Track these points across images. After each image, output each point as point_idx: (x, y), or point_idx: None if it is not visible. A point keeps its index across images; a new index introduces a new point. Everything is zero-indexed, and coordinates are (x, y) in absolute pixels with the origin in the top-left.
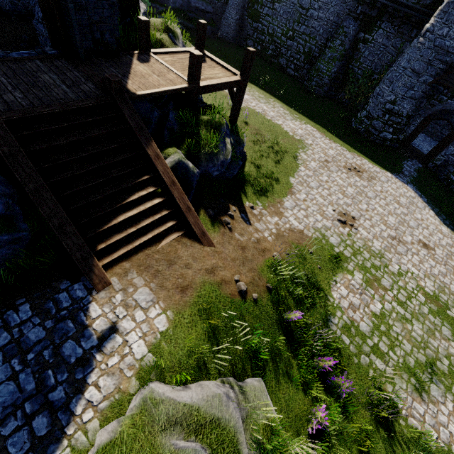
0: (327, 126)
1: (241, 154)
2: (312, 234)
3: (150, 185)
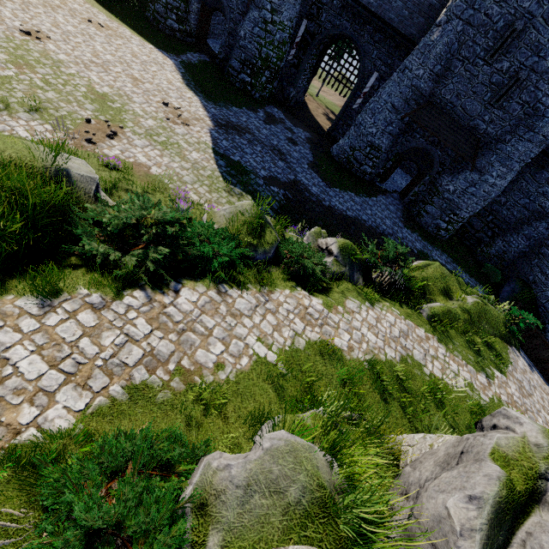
0: None
1: None
2: None
3: None
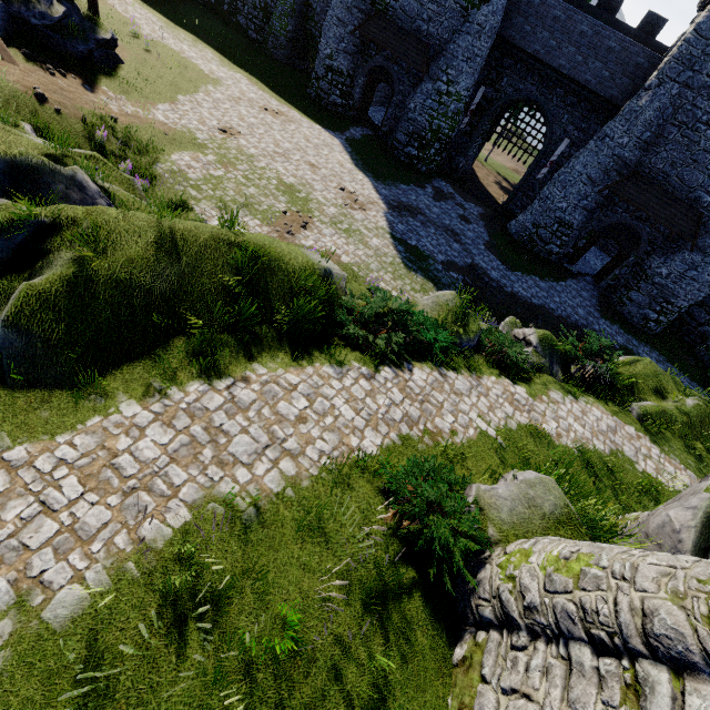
0: (266, 81)
1: (109, 54)
2: (178, 128)
3: None
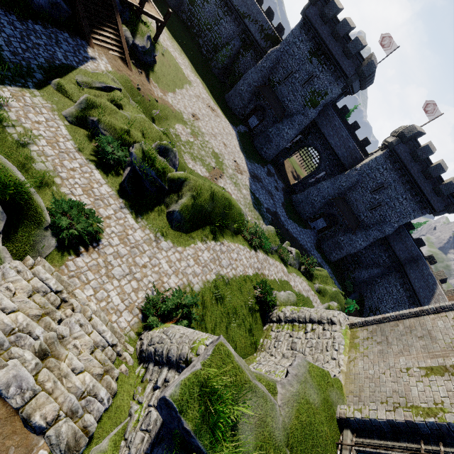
0: (209, 87)
1: (154, 60)
2: (176, 109)
3: (114, 31)
